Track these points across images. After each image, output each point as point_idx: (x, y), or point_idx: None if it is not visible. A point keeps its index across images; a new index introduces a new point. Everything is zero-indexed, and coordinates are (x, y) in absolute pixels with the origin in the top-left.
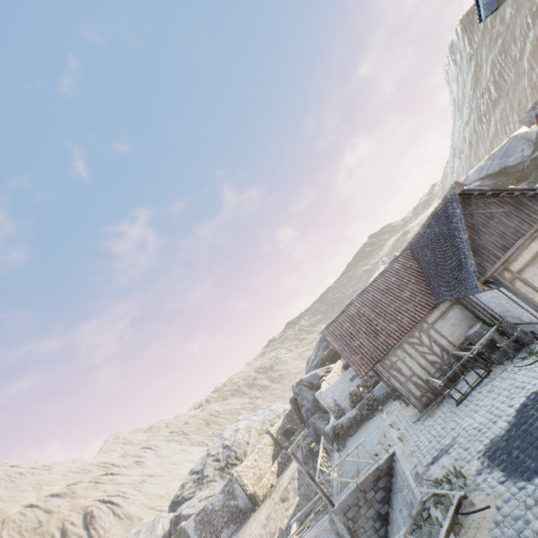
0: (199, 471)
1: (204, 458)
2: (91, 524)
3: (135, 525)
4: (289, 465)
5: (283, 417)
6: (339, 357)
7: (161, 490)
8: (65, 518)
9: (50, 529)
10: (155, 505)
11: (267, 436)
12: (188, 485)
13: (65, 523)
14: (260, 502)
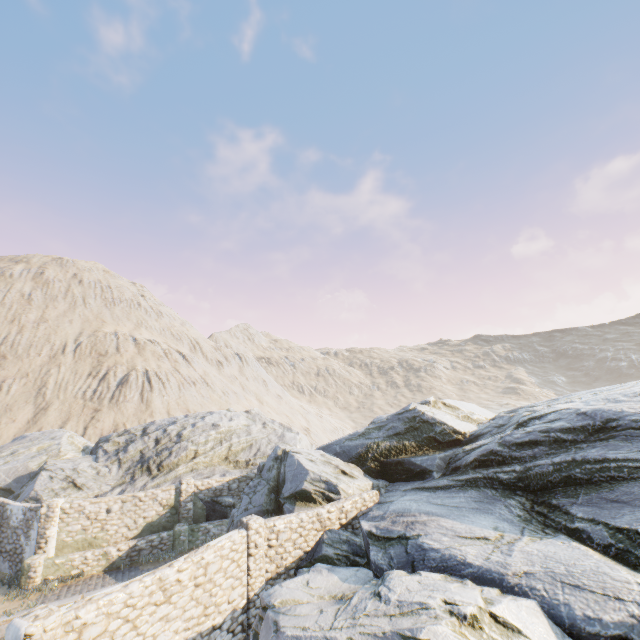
0: (145, 433)
1: (167, 423)
2: (122, 385)
3: (143, 417)
4: (127, 574)
5: (235, 477)
6: (399, 476)
7: (195, 404)
8: (118, 364)
9: (105, 363)
10: (173, 413)
11: (171, 488)
12: (120, 439)
13: (113, 368)
14: (22, 589)
